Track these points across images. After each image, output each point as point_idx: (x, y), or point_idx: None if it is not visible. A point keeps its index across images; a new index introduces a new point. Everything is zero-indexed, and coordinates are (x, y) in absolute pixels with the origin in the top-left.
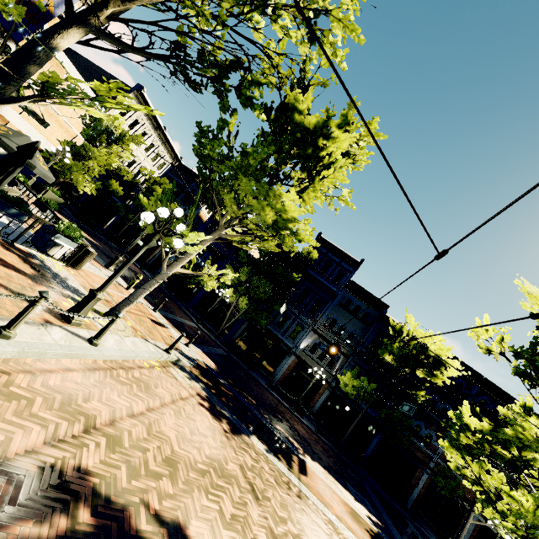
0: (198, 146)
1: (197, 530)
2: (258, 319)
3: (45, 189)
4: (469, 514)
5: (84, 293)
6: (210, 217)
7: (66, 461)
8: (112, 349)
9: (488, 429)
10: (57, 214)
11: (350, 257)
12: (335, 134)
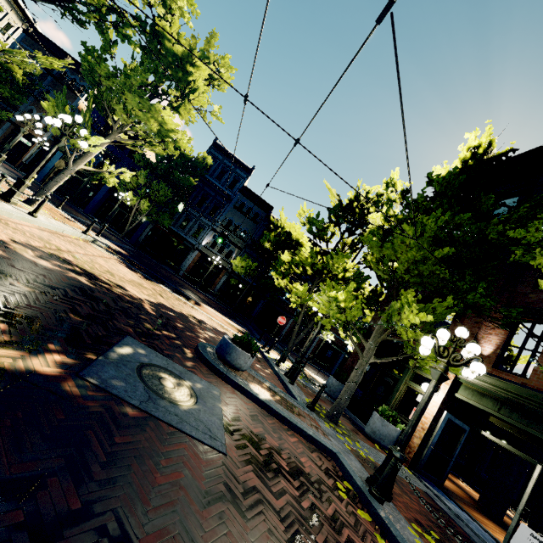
0: (87, 64)
1: (130, 290)
2: (161, 220)
3: None
4: (310, 333)
5: None
6: (93, 112)
7: (58, 255)
8: (47, 222)
9: (290, 260)
10: None
11: (244, 164)
12: (198, 63)
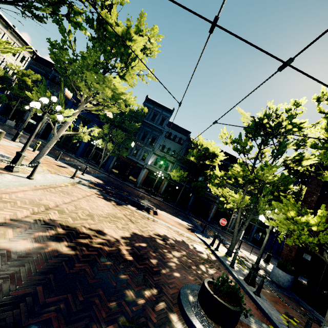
0: (53, 55)
1: (108, 231)
2: (121, 154)
3: None
4: (231, 215)
5: (9, 157)
6: (73, 95)
7: (44, 218)
8: (42, 180)
9: (223, 174)
10: None
11: (167, 108)
12: (134, 38)
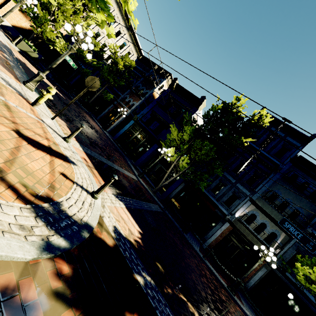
0: None
1: None
2: (197, 180)
3: (17, 38)
4: None
5: None
6: (161, 94)
7: None
8: None
9: None
10: (27, 61)
11: (298, 131)
12: None
